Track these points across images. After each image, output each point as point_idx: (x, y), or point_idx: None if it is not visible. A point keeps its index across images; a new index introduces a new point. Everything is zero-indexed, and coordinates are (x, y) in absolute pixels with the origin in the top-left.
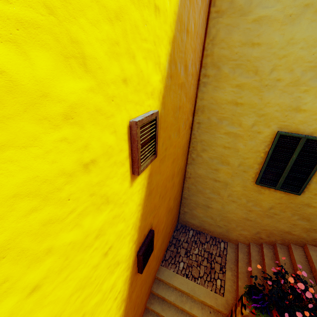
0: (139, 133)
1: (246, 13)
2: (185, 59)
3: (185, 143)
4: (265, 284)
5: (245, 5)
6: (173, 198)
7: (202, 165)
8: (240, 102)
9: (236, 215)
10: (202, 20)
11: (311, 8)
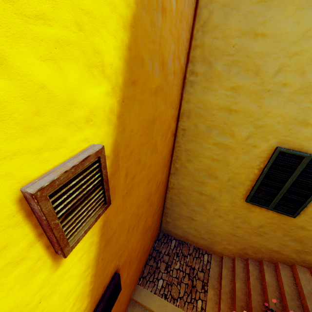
0: (50, 206)
1: None
2: (161, 53)
3: (167, 154)
4: (249, 308)
5: None
6: (151, 216)
7: (186, 176)
8: (234, 108)
9: (221, 230)
10: None
11: None
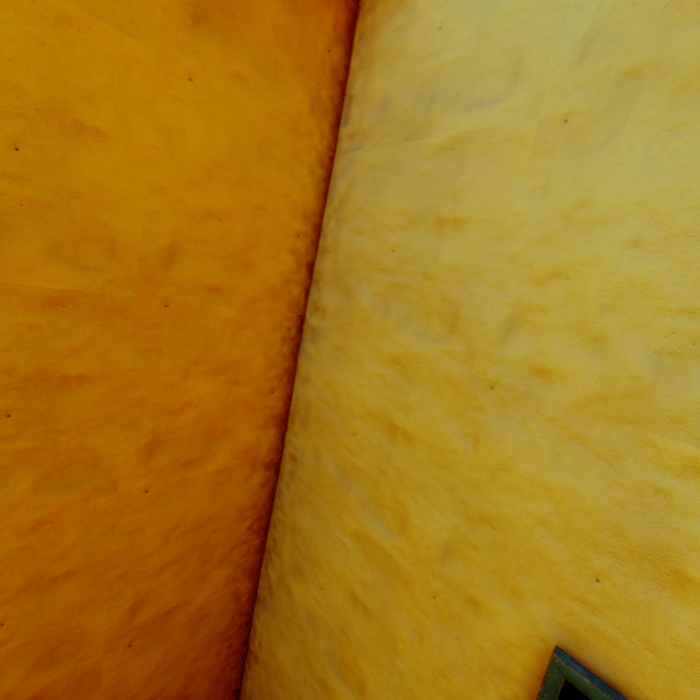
0: None
1: (420, 130)
2: (95, 218)
3: (225, 518)
4: None
5: (417, 108)
6: None
7: (289, 631)
8: (403, 425)
9: None
10: (284, 146)
11: (655, 80)
